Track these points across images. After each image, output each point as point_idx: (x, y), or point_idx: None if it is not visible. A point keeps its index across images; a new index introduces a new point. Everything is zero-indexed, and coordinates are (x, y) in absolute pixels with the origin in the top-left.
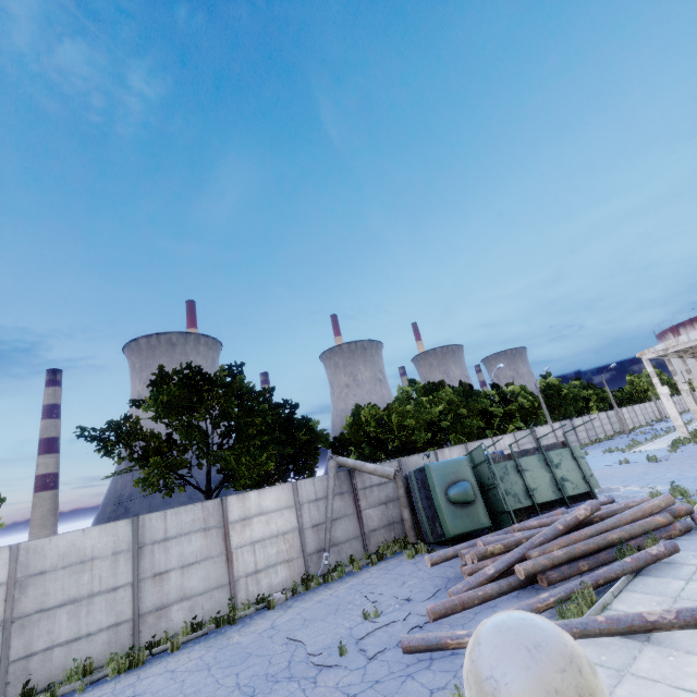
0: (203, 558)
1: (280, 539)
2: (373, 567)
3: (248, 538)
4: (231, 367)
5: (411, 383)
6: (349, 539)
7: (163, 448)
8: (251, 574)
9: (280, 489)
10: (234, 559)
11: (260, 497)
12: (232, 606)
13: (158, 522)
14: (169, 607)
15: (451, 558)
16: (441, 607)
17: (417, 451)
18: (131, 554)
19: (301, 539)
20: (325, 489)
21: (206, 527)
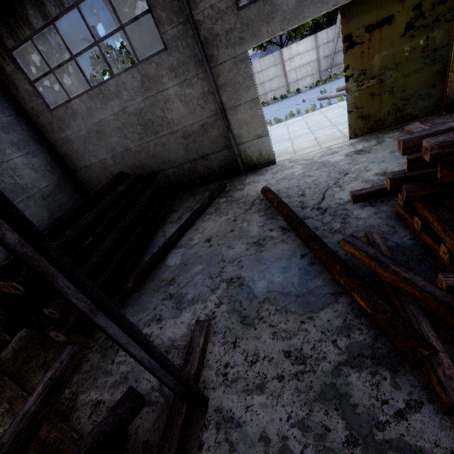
0: (275, 77)
1: (307, 66)
2: None
3: (293, 67)
4: None
5: None
6: None
7: None
8: (295, 82)
9: (307, 40)
10: (288, 76)
11: (297, 46)
12: (288, 93)
13: (257, 65)
14: (267, 94)
15: None
16: (341, 87)
17: None
18: None
19: (318, 65)
20: (333, 35)
21: (275, 64)
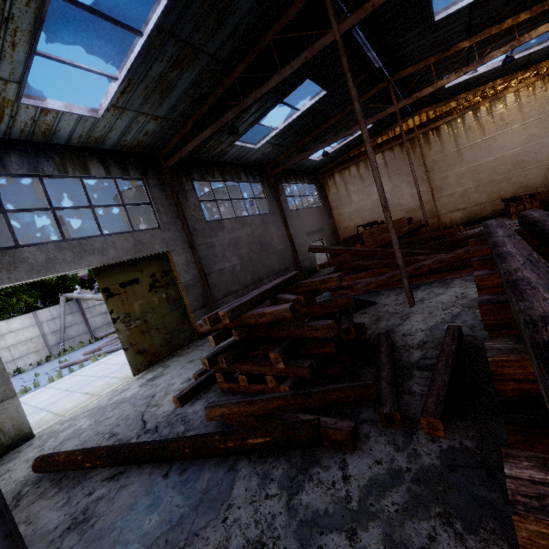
0: None
1: (28, 342)
2: (90, 345)
3: (4, 345)
4: None
5: None
6: (80, 335)
7: None
8: (10, 362)
9: (24, 317)
10: None
11: (9, 323)
12: None
13: None
14: None
15: (112, 333)
16: (89, 352)
17: None
18: None
19: (44, 340)
20: (59, 312)
21: None
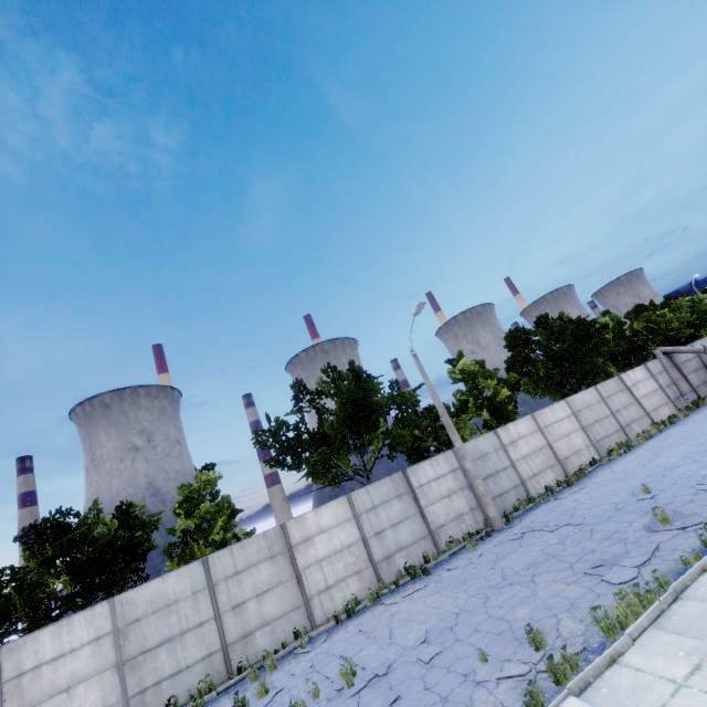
0: (628, 404)
1: (655, 394)
2: None
3: (641, 394)
4: (539, 318)
5: (606, 315)
6: (687, 392)
7: (548, 366)
8: (653, 410)
9: (639, 369)
10: (642, 404)
11: (633, 374)
12: (656, 423)
13: (601, 389)
14: (630, 425)
15: None
16: None
17: (682, 345)
18: (603, 402)
19: (664, 393)
20: (660, 367)
21: (620, 390)
